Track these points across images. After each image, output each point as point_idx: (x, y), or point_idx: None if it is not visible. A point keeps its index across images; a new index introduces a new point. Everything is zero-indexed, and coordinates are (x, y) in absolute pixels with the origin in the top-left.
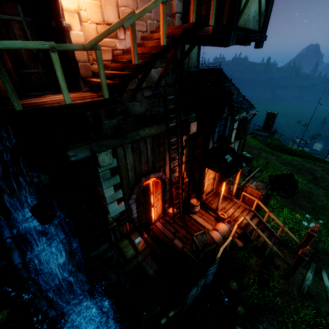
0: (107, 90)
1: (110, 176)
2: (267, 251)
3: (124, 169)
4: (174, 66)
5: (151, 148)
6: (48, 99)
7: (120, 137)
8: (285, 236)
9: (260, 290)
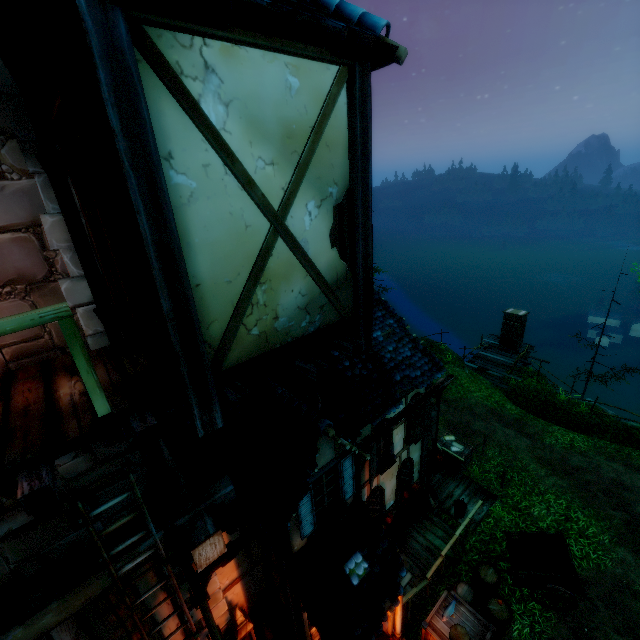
0: None
1: None
2: None
3: None
4: None
5: (77, 632)
6: None
7: None
8: None
9: None
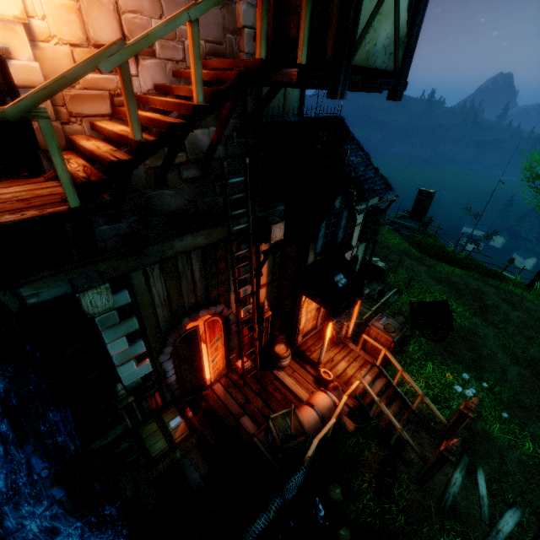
0: (73, 192)
1: (118, 321)
2: (393, 438)
3: (147, 306)
4: (241, 125)
5: (200, 267)
6: None
7: (132, 255)
8: (425, 408)
9: (378, 501)
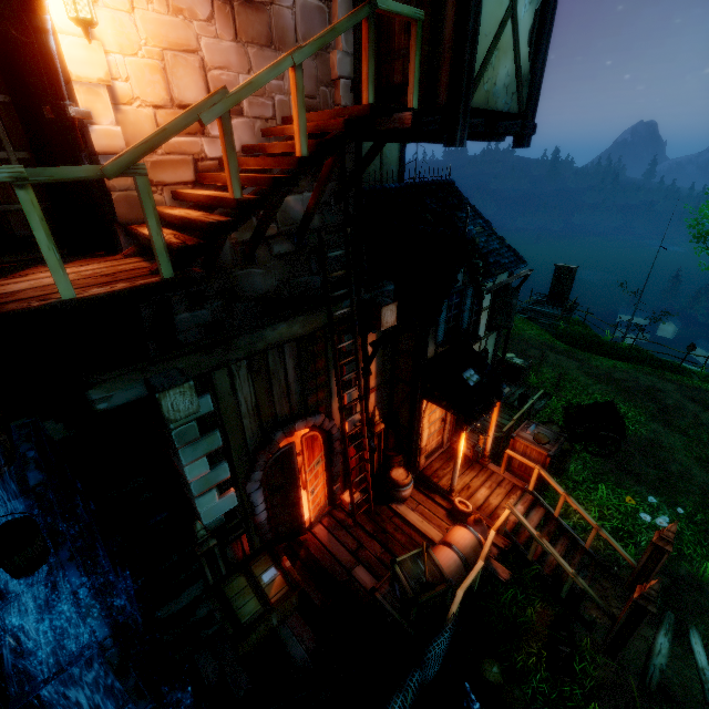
0: (167, 260)
1: (198, 435)
2: (564, 589)
3: (232, 417)
4: (340, 188)
5: (295, 365)
6: (27, 285)
7: (217, 348)
8: (603, 547)
9: (553, 682)
